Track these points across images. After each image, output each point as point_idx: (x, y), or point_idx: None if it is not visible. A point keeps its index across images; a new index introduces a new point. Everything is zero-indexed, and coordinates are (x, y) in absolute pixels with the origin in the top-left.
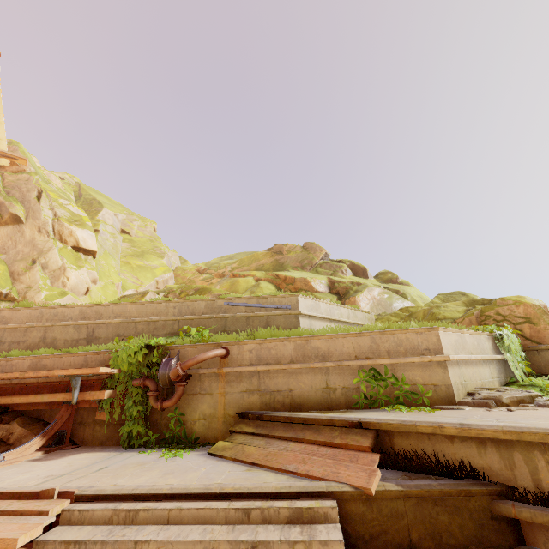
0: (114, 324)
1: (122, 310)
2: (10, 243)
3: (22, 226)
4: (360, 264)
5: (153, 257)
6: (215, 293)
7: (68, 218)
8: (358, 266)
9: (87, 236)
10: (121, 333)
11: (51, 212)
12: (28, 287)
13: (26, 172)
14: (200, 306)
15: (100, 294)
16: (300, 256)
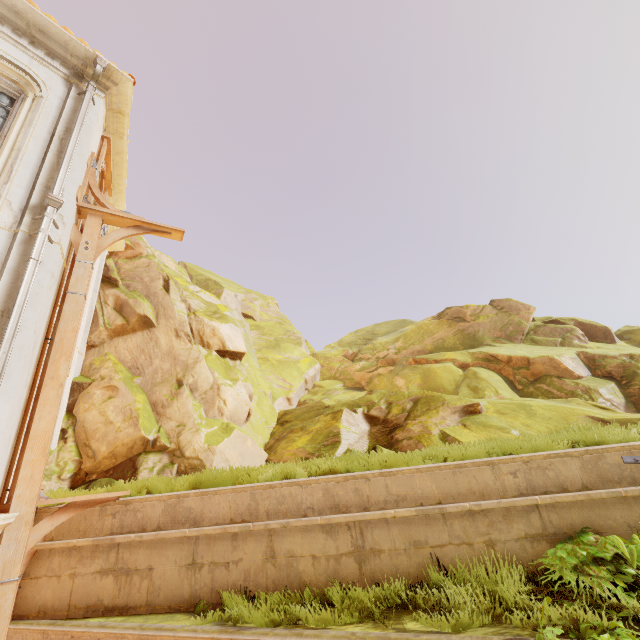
0: (399, 518)
1: (405, 487)
2: (143, 358)
3: (154, 331)
4: (594, 322)
5: (290, 346)
6: (455, 405)
7: (204, 310)
8: (592, 325)
9: (232, 332)
10: (420, 538)
11: (184, 305)
12: (180, 426)
13: (143, 256)
14: (570, 469)
15: (259, 416)
16: (498, 321)
